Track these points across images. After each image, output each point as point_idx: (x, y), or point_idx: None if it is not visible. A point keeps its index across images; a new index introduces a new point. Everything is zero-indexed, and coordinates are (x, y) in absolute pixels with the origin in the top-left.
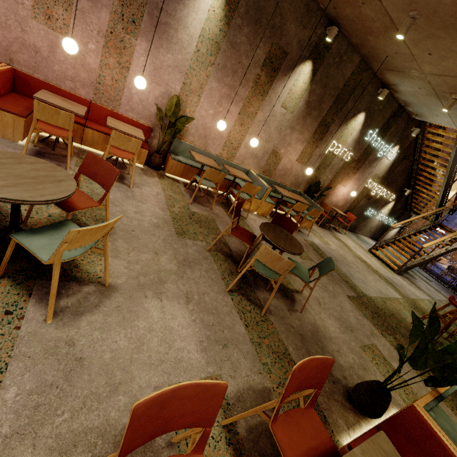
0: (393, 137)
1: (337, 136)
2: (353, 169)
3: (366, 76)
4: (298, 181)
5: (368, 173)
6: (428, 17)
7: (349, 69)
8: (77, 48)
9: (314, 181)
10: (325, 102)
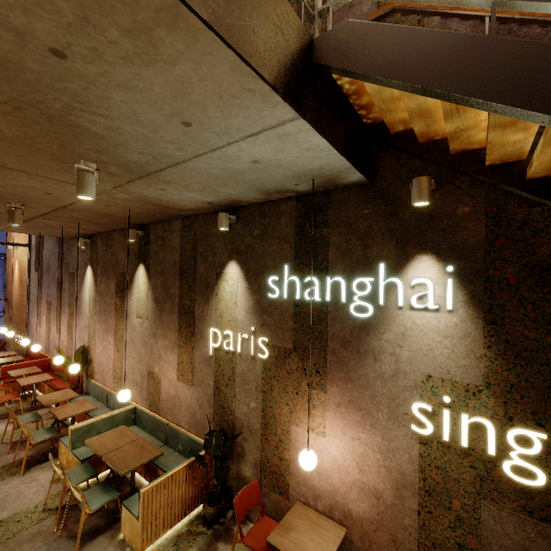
0: (362, 251)
1: (213, 318)
2: (303, 375)
3: (200, 224)
4: (197, 418)
5: (382, 379)
6: (1, 199)
7: (177, 238)
8: (25, 342)
9: (225, 417)
10: (172, 286)
